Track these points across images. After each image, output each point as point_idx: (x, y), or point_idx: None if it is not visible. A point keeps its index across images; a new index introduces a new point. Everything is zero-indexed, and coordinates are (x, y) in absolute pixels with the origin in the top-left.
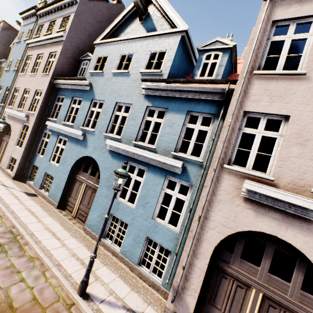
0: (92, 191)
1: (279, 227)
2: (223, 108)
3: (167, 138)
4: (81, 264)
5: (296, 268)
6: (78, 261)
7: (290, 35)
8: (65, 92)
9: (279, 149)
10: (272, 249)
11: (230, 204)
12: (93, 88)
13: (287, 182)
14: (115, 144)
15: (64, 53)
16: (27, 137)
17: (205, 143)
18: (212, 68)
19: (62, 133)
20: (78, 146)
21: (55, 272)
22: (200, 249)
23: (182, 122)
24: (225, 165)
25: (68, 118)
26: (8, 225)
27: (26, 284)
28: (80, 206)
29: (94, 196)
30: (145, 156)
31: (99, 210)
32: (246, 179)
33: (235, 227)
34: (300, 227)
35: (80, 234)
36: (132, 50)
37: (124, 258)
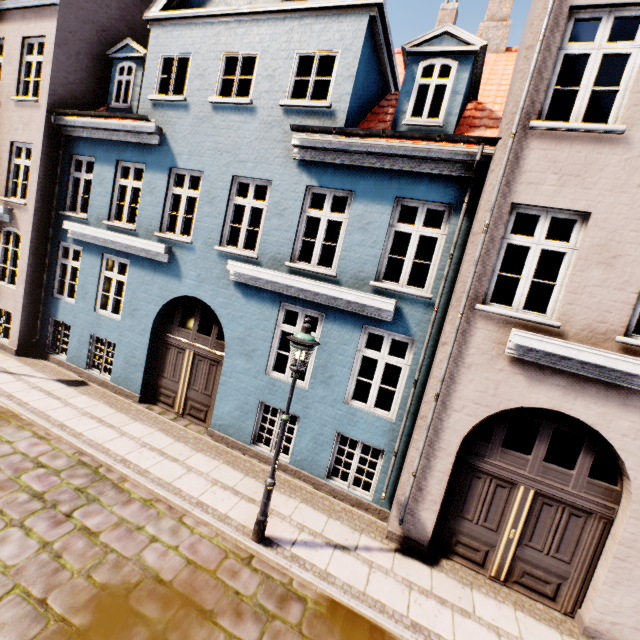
0: (210, 365)
1: (564, 398)
2: (469, 194)
3: (358, 253)
4: (235, 494)
5: (583, 450)
6: (227, 492)
7: (601, 43)
8: (94, 147)
9: (569, 273)
10: (550, 429)
11: (488, 370)
12: (168, 139)
13: (580, 328)
14: (250, 270)
15: (66, 41)
16: (24, 260)
17: (434, 261)
18: (436, 99)
19: (113, 248)
20: (160, 277)
21: (200, 517)
22: (440, 443)
23: (386, 221)
24: (479, 305)
25: (116, 211)
26: (69, 451)
27: (163, 544)
28: (190, 394)
29: (217, 373)
30: (317, 292)
31: (235, 398)
32: (515, 327)
33: (497, 404)
34: (594, 395)
35: (207, 443)
36: (253, 46)
37: (301, 472)
